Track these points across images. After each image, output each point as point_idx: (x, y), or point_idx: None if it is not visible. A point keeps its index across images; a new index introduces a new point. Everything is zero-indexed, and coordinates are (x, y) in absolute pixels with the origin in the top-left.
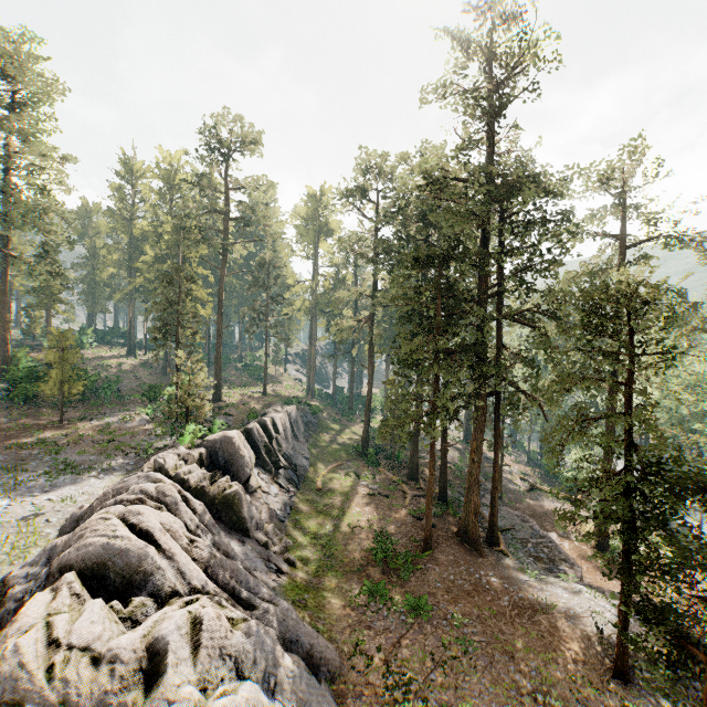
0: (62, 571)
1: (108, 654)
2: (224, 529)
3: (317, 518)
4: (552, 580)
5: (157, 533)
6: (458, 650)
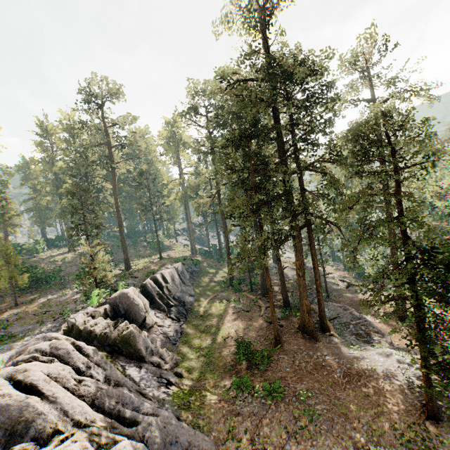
0: None
1: None
2: (125, 361)
3: (200, 336)
4: (370, 349)
5: (41, 383)
6: (306, 420)
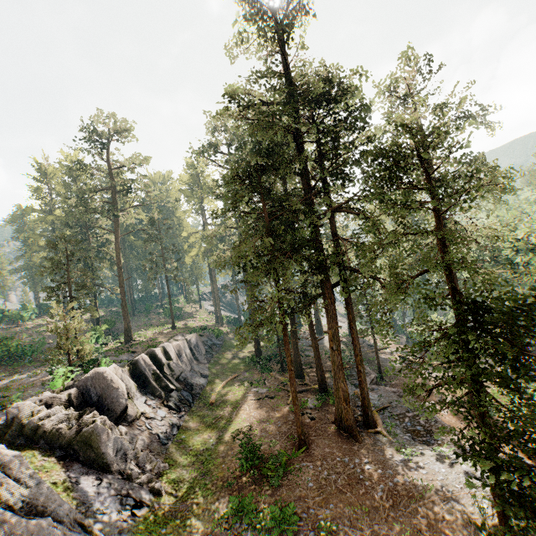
0: None
1: None
2: (80, 470)
3: (204, 433)
4: (429, 454)
5: None
6: None
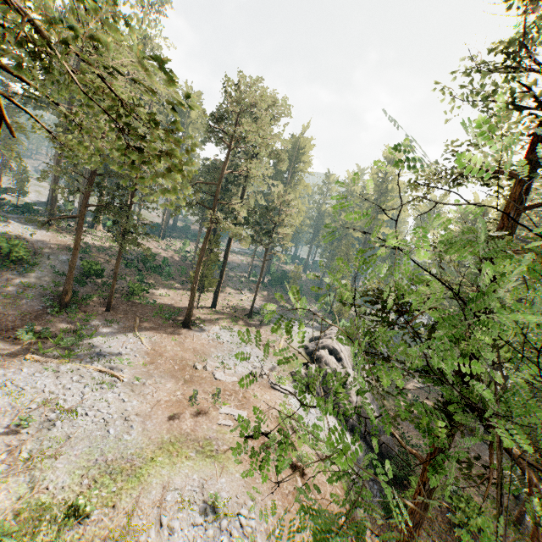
0: (322, 348)
1: (339, 367)
2: None
3: None
4: None
5: (342, 350)
6: None
